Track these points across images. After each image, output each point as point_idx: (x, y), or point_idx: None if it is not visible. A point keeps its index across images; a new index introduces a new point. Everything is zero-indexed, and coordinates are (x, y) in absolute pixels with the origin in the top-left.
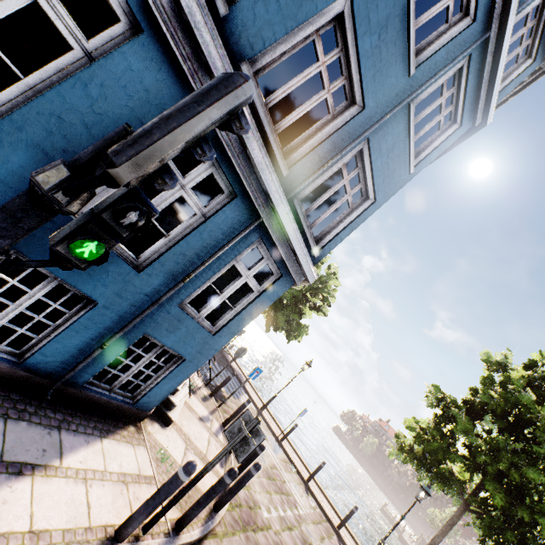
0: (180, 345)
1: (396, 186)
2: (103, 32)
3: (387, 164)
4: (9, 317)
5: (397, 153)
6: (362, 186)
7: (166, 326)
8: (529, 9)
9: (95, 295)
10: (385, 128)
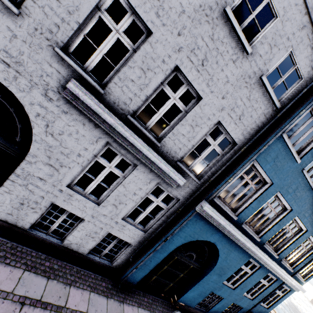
0: (258, 312)
1: None
2: (254, 269)
3: None
4: (228, 312)
5: None
6: None
7: (255, 309)
8: None
9: (243, 306)
10: None
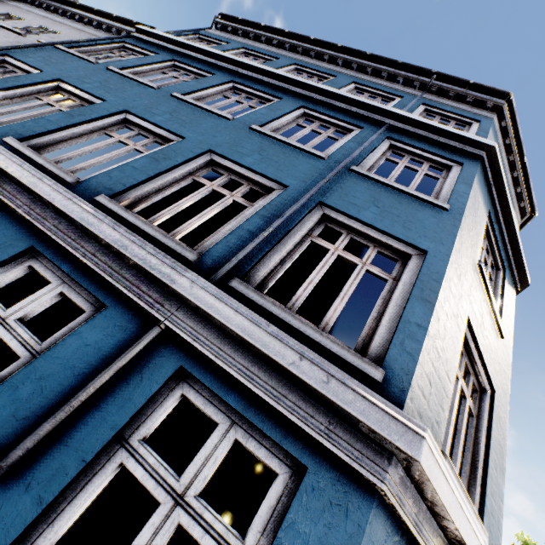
0: None
1: (443, 227)
2: None
3: (386, 213)
4: None
5: (390, 201)
6: (377, 249)
7: None
8: (417, 115)
9: None
10: (338, 190)
